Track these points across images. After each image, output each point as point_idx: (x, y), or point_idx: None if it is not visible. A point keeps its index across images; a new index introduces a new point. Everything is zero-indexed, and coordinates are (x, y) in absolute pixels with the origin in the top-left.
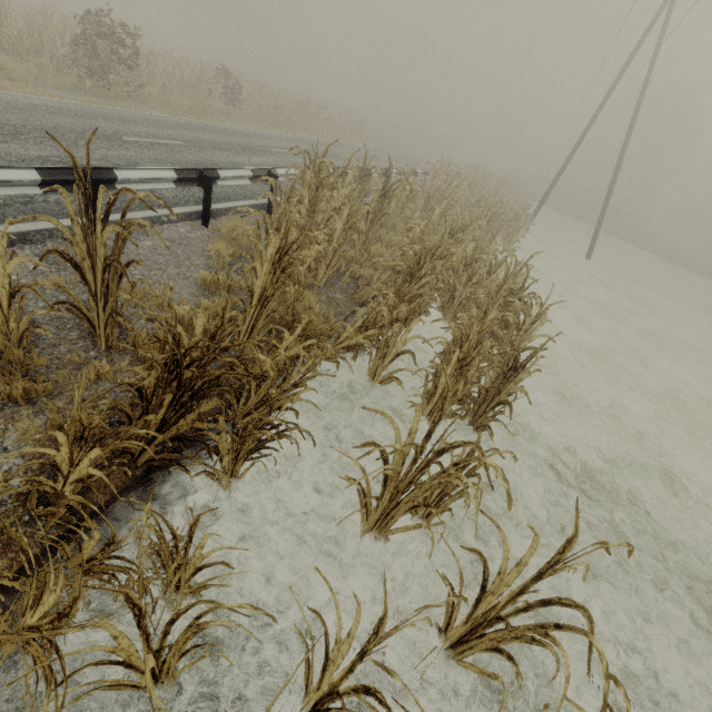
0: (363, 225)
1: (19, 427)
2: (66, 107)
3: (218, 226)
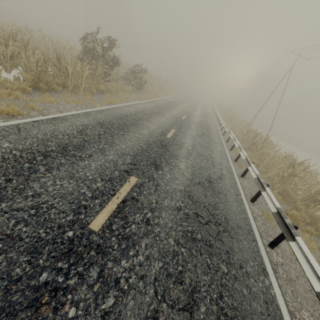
0: (282, 154)
1: (291, 205)
2: (155, 105)
3: (234, 150)
